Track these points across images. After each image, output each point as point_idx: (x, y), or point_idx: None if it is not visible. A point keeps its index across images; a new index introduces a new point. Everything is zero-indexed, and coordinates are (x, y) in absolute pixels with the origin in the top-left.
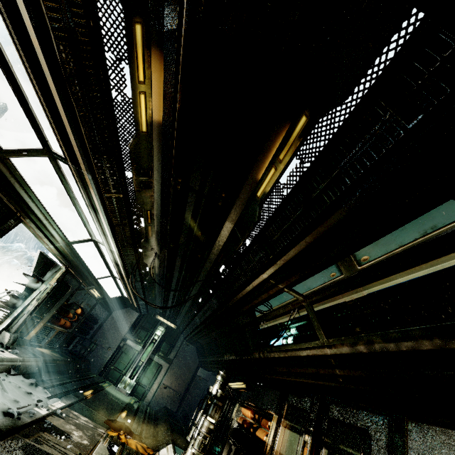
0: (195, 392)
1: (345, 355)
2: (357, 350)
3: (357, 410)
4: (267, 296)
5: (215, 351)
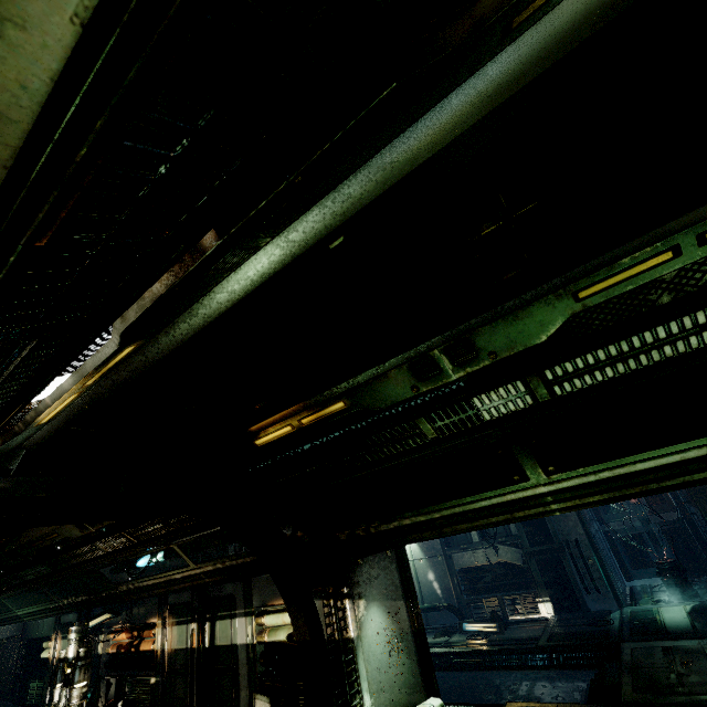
0: (2, 665)
1: (211, 571)
2: (217, 567)
3: (226, 584)
4: (133, 553)
5: (40, 600)
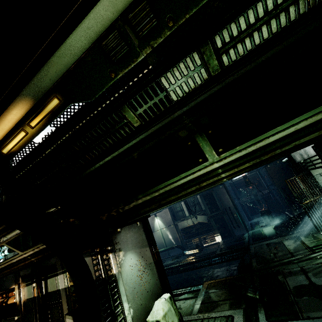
0: None
1: (32, 253)
2: (36, 251)
3: (51, 259)
4: None
5: None
